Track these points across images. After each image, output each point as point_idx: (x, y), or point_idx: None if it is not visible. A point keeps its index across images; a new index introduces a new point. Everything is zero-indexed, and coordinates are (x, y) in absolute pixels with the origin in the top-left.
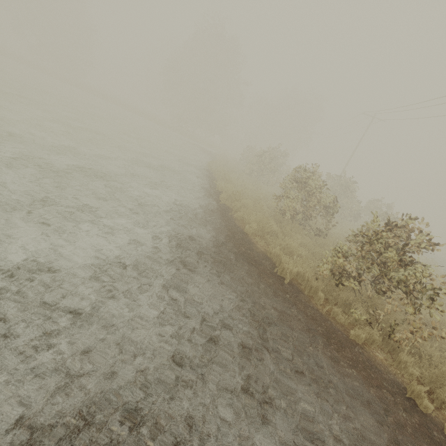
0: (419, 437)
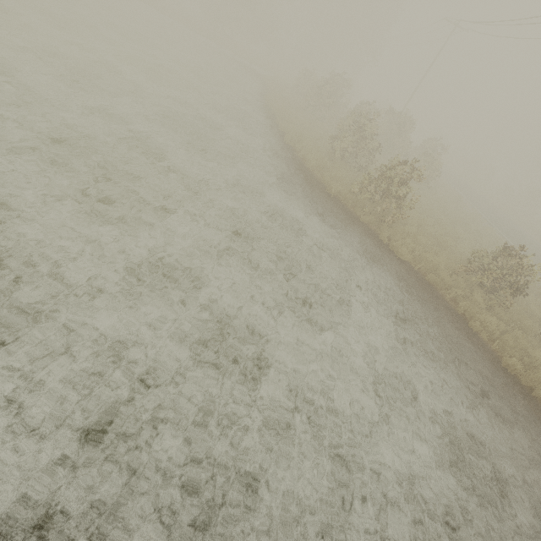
0: (377, 246)
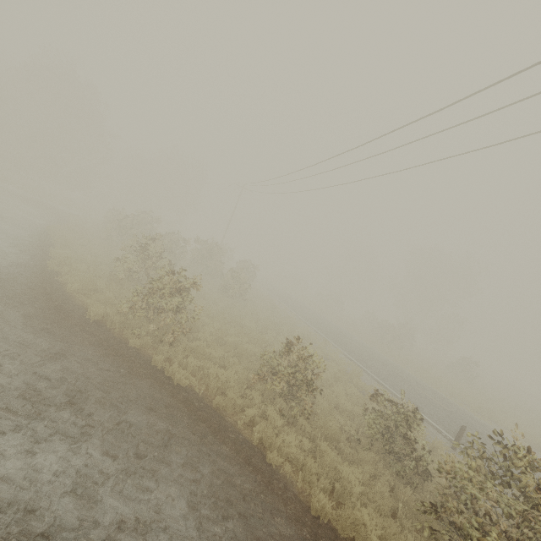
0: (143, 376)
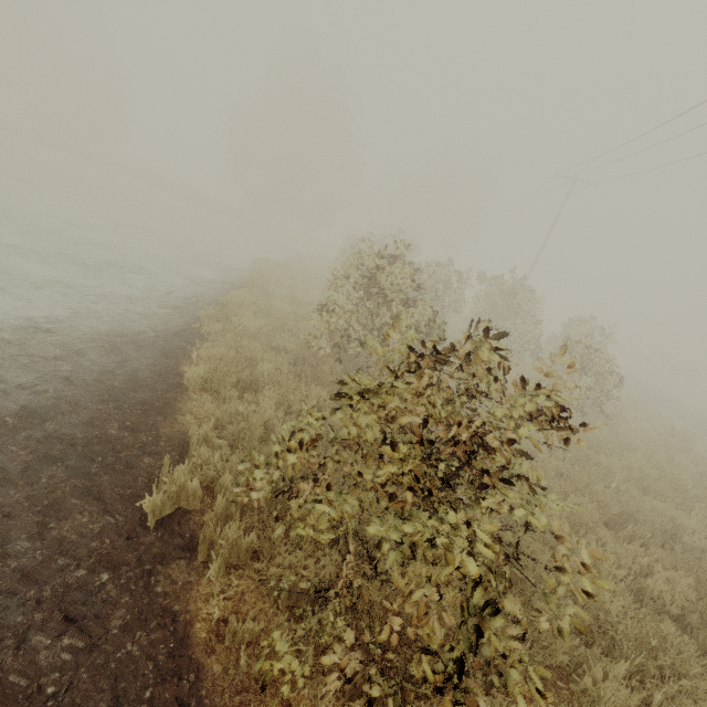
0: None
